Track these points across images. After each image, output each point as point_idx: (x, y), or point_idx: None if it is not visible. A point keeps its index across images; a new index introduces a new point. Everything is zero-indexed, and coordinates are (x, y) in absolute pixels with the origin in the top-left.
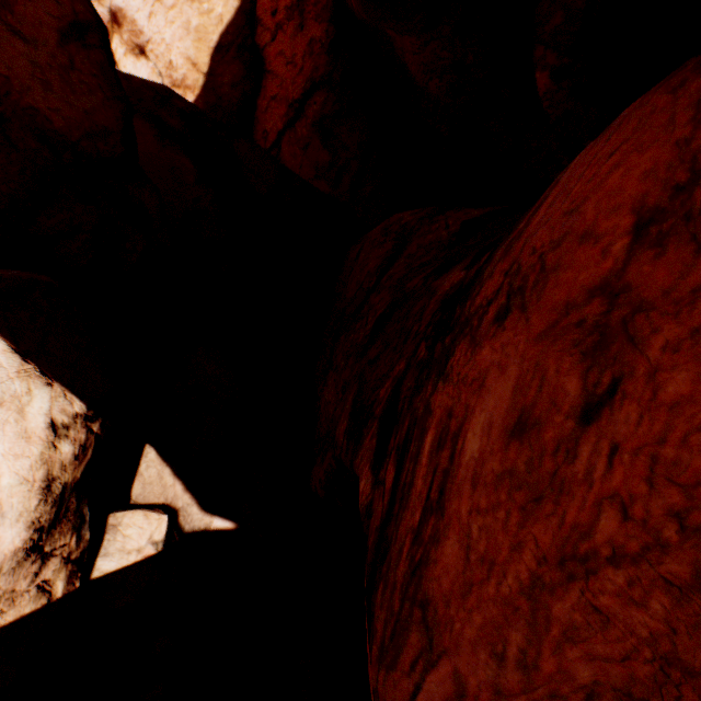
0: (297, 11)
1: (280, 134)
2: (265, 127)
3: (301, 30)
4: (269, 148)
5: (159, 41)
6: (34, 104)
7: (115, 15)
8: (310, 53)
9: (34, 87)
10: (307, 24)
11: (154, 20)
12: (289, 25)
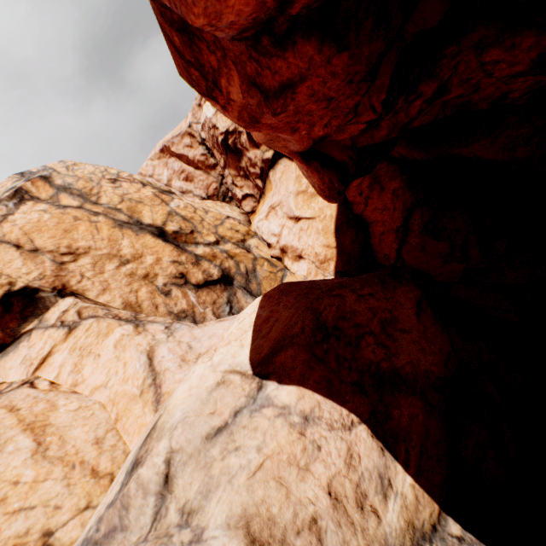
0: (374, 184)
1: (397, 250)
2: (383, 252)
3: (382, 190)
4: (393, 263)
5: (306, 247)
6: (423, 367)
7: (282, 249)
8: (395, 197)
9: (419, 356)
10: (385, 186)
11: (301, 239)
12: (373, 193)
